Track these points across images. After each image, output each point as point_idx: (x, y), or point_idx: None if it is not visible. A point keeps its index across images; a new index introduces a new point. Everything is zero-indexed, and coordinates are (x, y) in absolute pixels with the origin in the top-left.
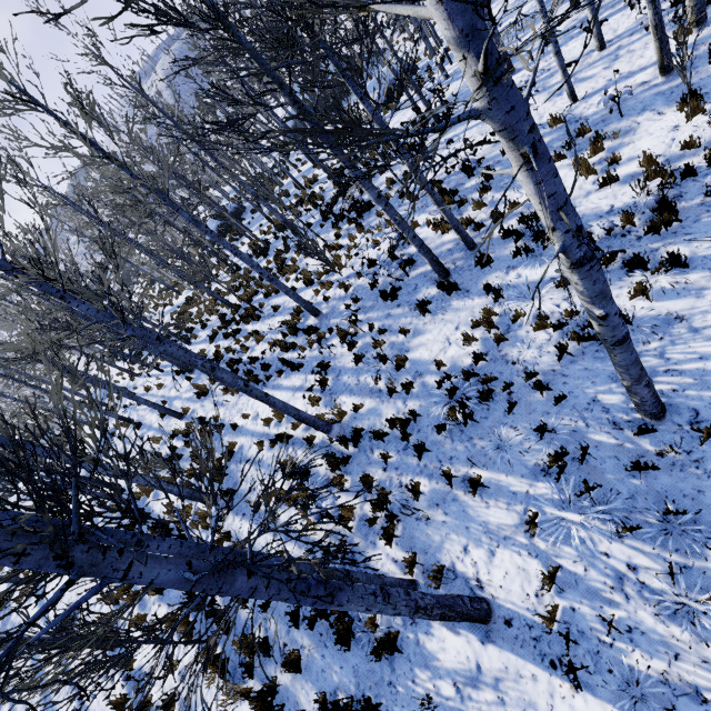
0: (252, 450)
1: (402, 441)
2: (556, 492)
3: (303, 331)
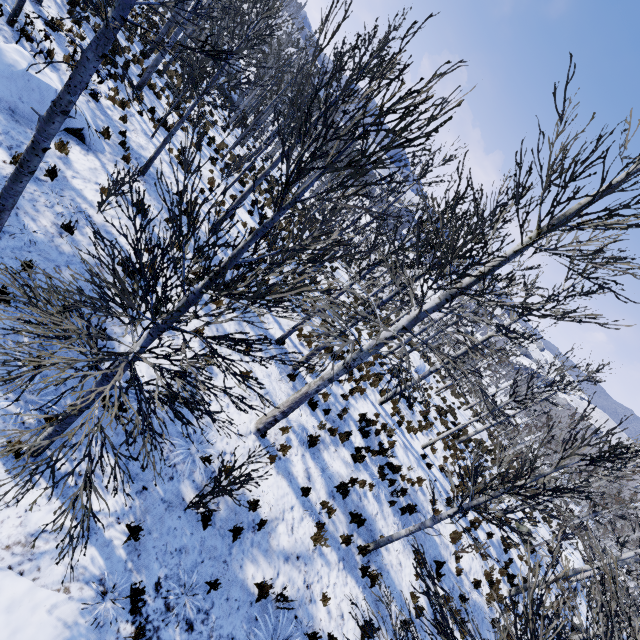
0: None
1: None
2: None
3: None
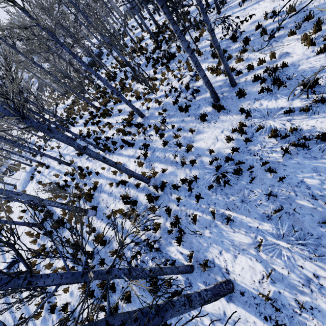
0: (107, 187)
1: (188, 191)
2: (275, 230)
3: (135, 125)
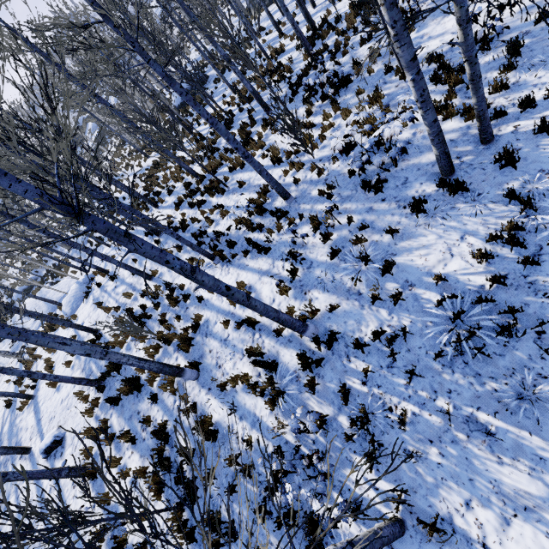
0: (218, 326)
1: (387, 357)
2: None
3: (271, 213)
